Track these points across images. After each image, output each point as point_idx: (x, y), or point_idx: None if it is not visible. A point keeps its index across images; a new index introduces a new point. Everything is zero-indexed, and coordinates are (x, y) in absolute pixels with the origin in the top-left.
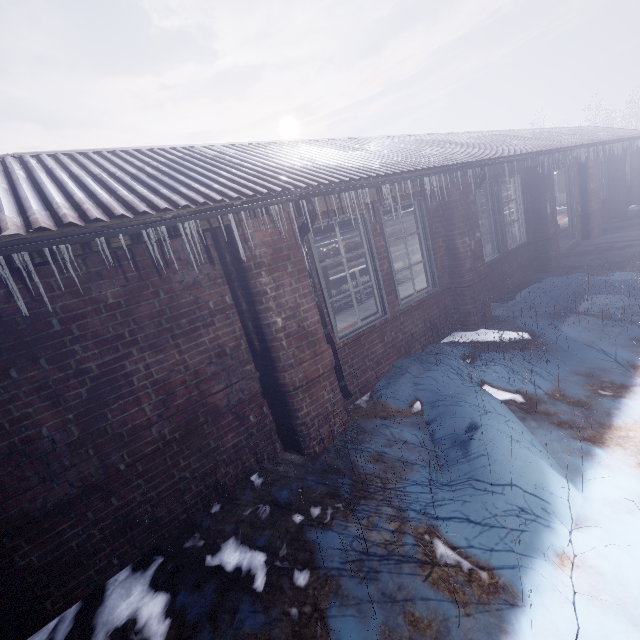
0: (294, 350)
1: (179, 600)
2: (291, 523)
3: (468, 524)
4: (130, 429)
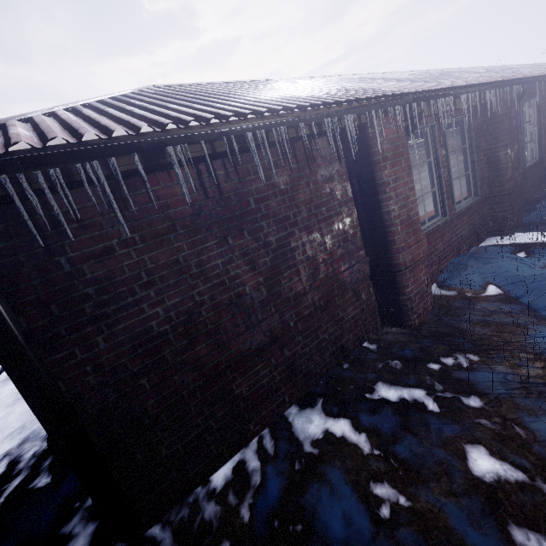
0: (404, 235)
1: (364, 420)
2: (431, 369)
3: None
4: (294, 295)
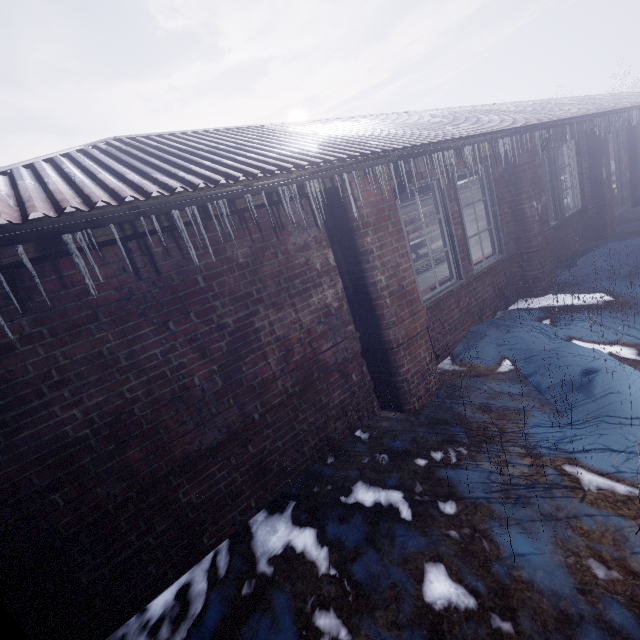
0: (396, 308)
1: (330, 531)
2: (416, 466)
3: (612, 453)
4: (260, 382)
